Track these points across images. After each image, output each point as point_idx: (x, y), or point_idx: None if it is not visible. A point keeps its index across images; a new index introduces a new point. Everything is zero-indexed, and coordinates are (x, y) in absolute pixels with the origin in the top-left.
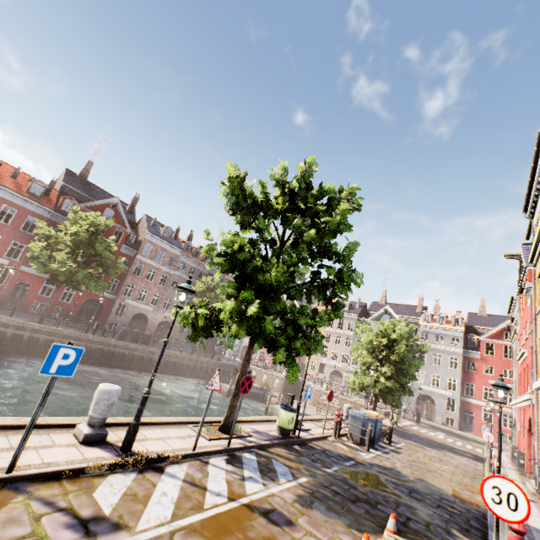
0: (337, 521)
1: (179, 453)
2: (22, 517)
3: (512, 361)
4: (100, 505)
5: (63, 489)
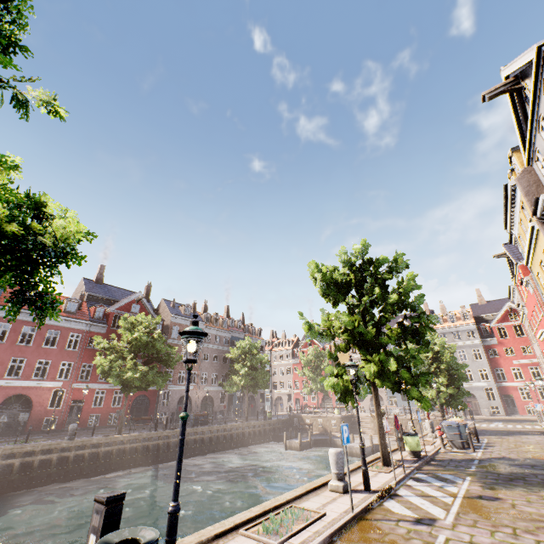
0: (517, 491)
1: (392, 483)
2: (392, 526)
3: (525, 338)
4: (408, 515)
5: (380, 514)
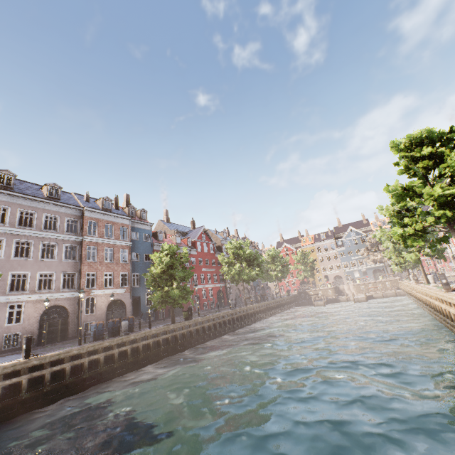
0: None
1: None
2: None
3: None
4: None
5: None
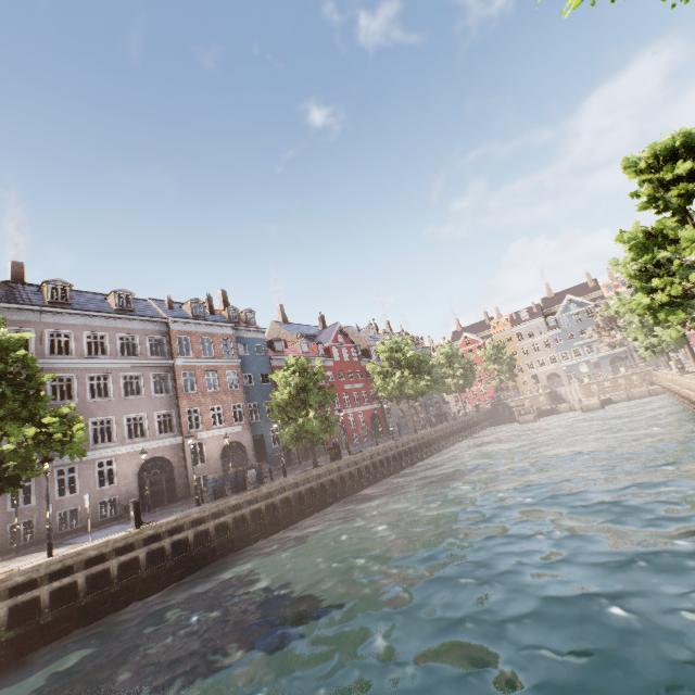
0: None
1: None
2: None
3: None
4: None
5: None
